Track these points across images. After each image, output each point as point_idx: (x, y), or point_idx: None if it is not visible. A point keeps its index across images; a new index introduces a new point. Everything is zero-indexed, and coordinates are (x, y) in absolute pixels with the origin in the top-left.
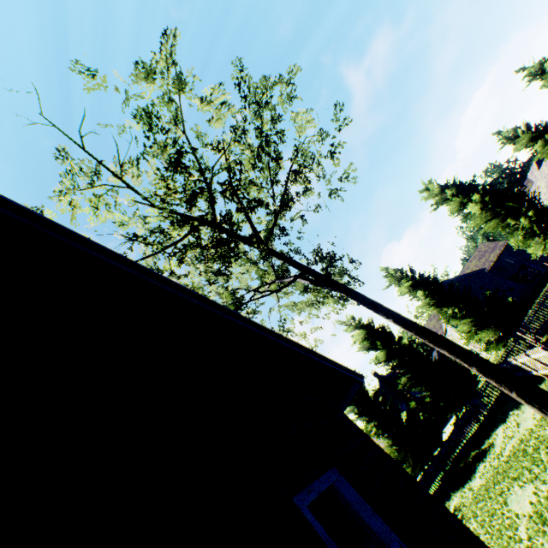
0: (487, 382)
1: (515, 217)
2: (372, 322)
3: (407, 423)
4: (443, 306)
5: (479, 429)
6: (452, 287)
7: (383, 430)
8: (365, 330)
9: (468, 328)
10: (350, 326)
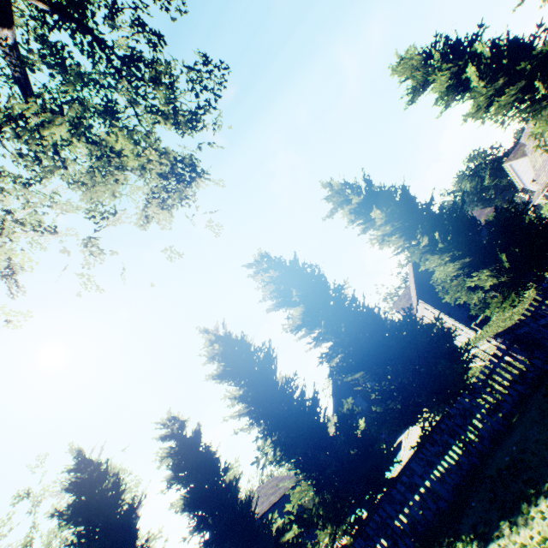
0: (494, 363)
1: (547, 83)
2: (296, 262)
3: (334, 438)
4: (415, 237)
5: (473, 467)
6: (432, 199)
7: (286, 452)
8: (279, 274)
9: (456, 270)
10: (260, 269)
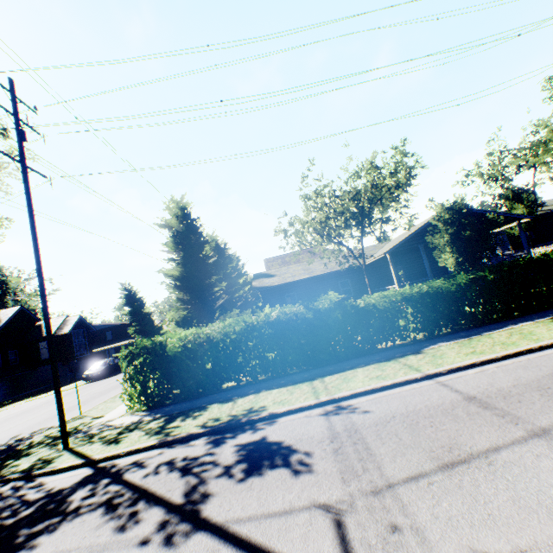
0: None
1: None
2: None
3: None
4: None
5: None
6: None
7: None
8: None
9: None
10: None
